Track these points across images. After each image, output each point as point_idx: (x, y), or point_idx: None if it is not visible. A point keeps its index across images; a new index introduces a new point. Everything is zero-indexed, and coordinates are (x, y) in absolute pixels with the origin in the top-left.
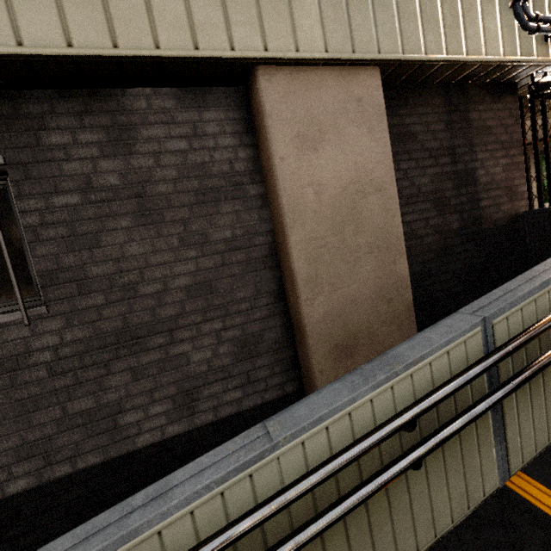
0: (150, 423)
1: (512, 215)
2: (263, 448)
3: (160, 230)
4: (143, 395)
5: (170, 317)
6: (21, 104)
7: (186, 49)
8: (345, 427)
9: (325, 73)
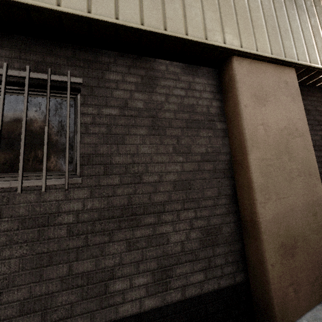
0: (132, 293)
1: None
2: None
3: (162, 140)
4: (131, 265)
5: (160, 202)
6: (99, 56)
7: (201, 38)
8: None
9: (267, 66)
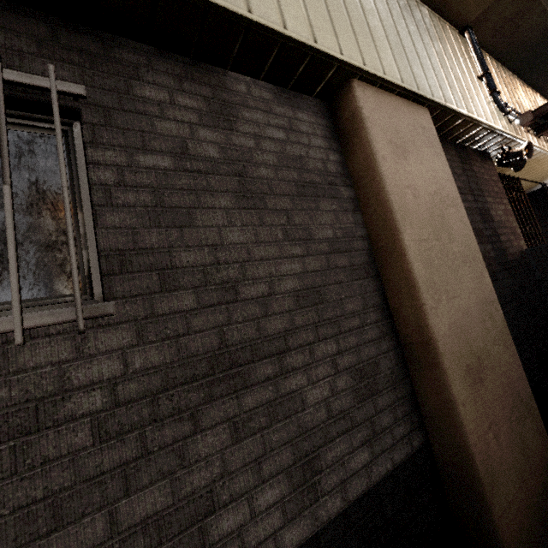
0: (257, 527)
1: (520, 251)
2: None
3: (263, 217)
4: (246, 470)
5: (278, 333)
6: (114, 48)
7: (307, 39)
8: None
9: (398, 101)
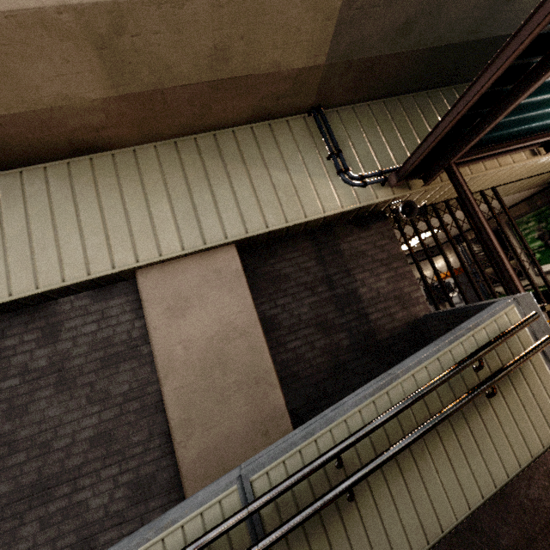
0: None
1: (411, 321)
2: None
3: (73, 393)
4: (47, 544)
5: (76, 466)
6: None
7: (82, 277)
8: None
9: (188, 260)
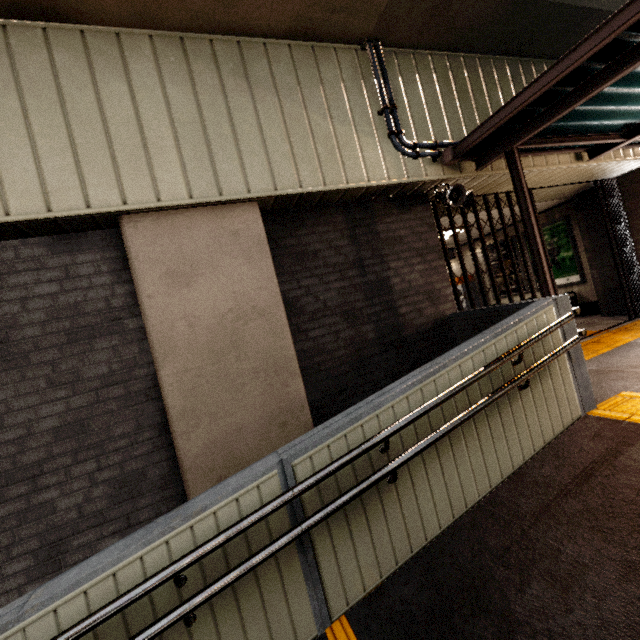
0: (5, 584)
1: (437, 319)
2: (7, 620)
3: (25, 373)
4: None
5: (34, 462)
6: None
7: (38, 212)
8: (109, 589)
9: (196, 214)
